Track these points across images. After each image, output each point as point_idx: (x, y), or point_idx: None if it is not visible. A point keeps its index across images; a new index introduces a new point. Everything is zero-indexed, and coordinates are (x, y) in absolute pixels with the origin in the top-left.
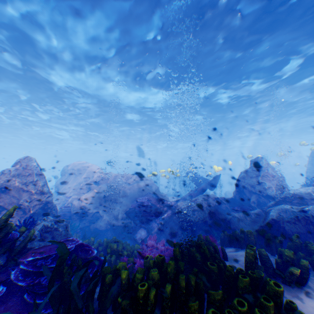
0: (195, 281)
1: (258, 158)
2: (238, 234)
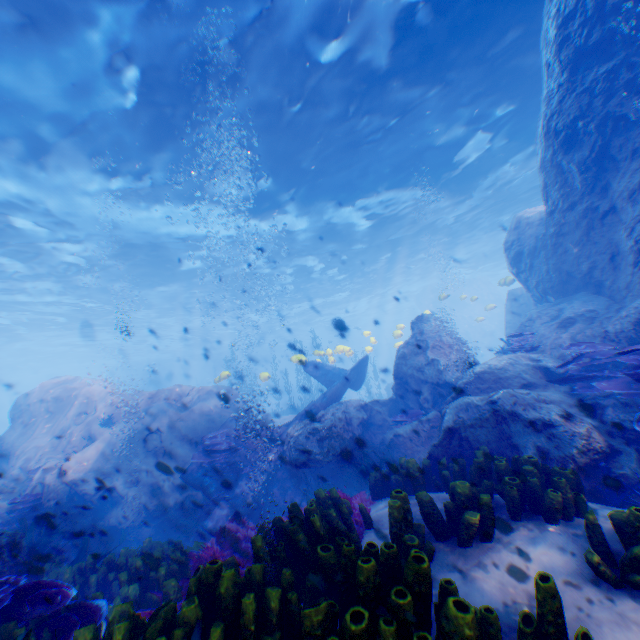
0: (279, 599)
1: (424, 317)
2: (396, 468)
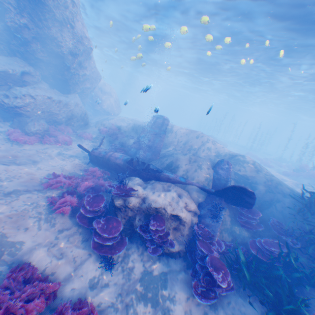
0: None
1: None
2: None
